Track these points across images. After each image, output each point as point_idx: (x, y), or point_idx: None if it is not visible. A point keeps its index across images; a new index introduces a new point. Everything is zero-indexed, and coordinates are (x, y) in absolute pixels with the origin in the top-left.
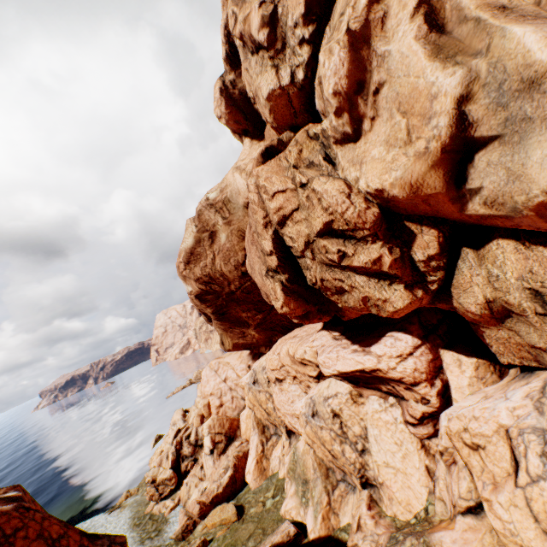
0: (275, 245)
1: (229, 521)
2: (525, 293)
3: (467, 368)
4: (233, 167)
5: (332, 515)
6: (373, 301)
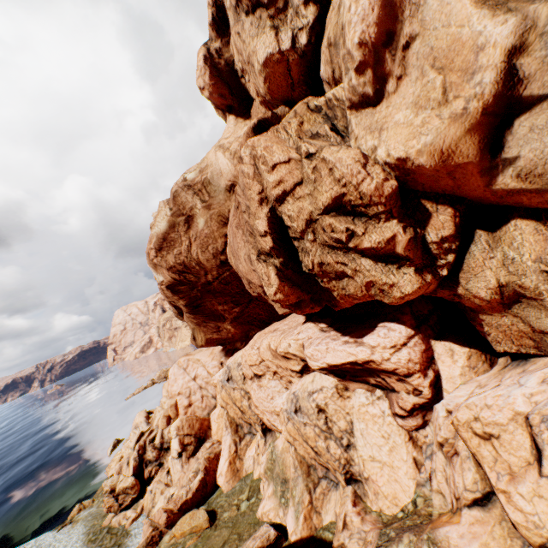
0: (271, 225)
1: (200, 529)
2: (542, 276)
3: (459, 358)
4: (216, 146)
5: (314, 515)
6: (379, 286)
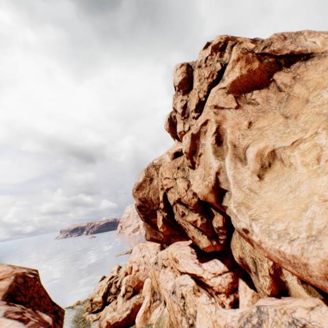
0: (163, 198)
1: None
2: (251, 259)
3: (248, 294)
4: (167, 152)
5: None
6: (195, 239)
